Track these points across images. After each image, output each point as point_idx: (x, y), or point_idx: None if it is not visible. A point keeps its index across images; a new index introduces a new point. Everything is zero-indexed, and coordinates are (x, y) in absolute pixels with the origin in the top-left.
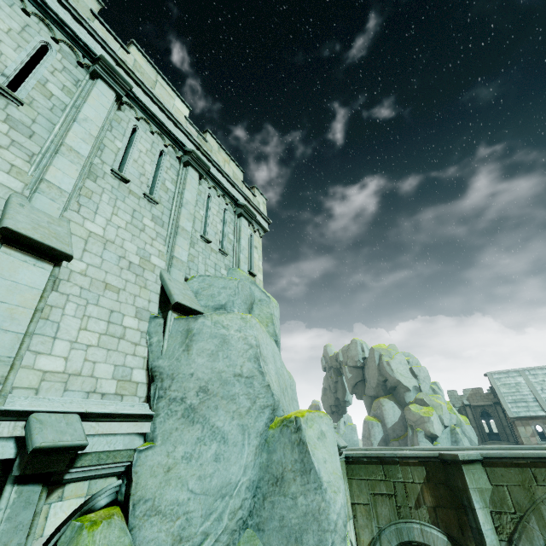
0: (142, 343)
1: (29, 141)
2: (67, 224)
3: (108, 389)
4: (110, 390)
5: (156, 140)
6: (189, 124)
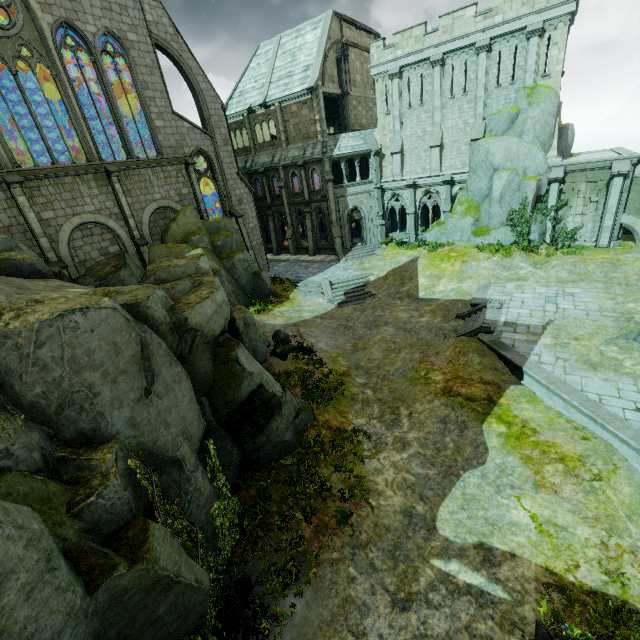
0: (467, 153)
1: (429, 113)
2: (441, 132)
3: (460, 167)
4: (460, 167)
5: (462, 58)
6: (477, 17)
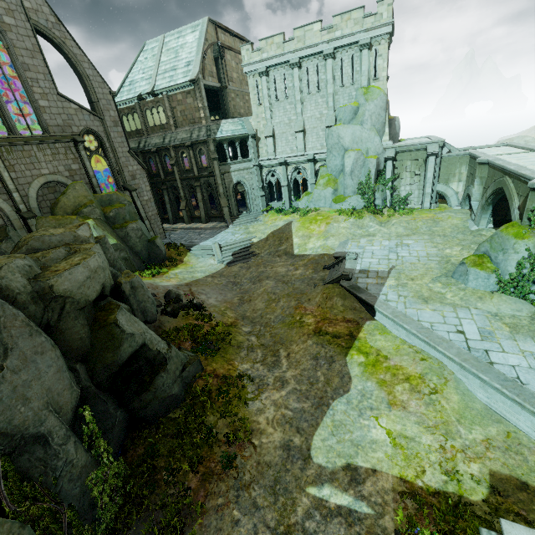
0: (324, 137)
1: (293, 105)
2: (303, 120)
3: (319, 148)
4: (320, 148)
5: (314, 62)
6: (322, 31)
